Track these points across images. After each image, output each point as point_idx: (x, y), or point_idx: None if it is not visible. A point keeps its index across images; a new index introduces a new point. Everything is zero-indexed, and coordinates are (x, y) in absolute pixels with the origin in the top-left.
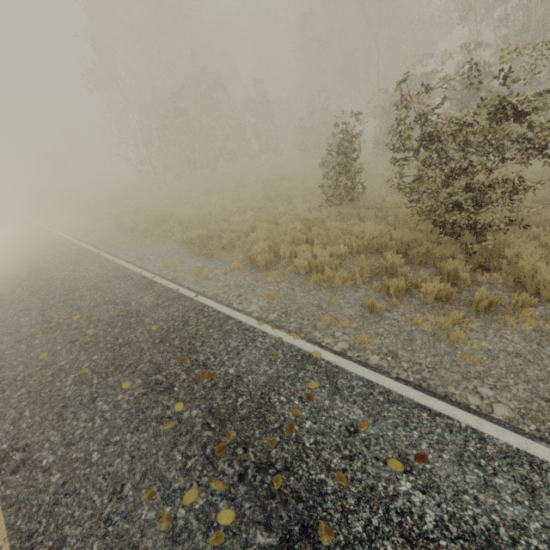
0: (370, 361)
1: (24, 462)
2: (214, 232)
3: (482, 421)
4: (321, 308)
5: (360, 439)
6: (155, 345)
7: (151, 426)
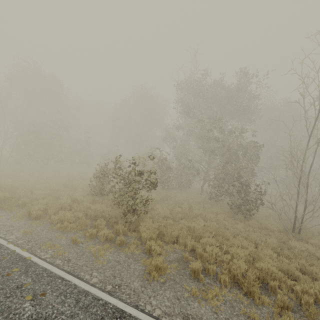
0: (56, 262)
1: None
2: (16, 195)
3: (81, 282)
4: (51, 240)
5: (20, 290)
6: None
7: None
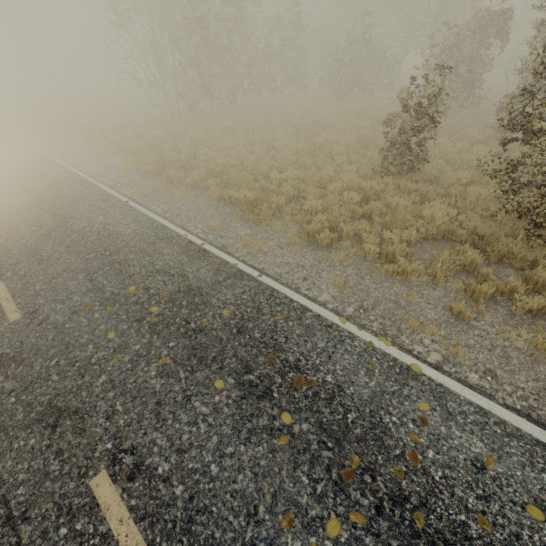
0: (470, 379)
1: (138, 468)
2: (262, 194)
3: None
4: (400, 307)
5: (490, 478)
6: (234, 336)
7: (263, 439)
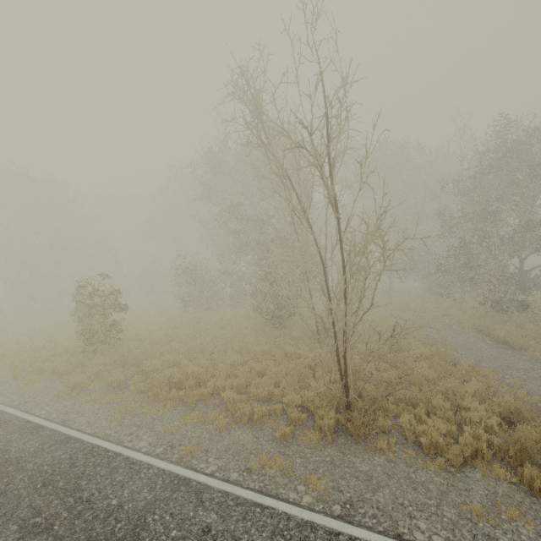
0: None
1: None
2: None
3: None
4: None
5: None
6: None
7: None
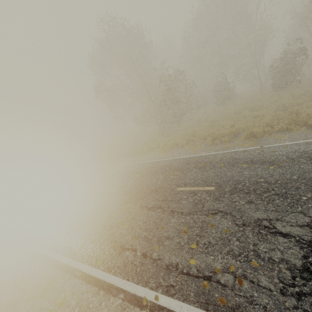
0: None
1: None
2: None
3: None
4: None
5: None
6: None
7: None
